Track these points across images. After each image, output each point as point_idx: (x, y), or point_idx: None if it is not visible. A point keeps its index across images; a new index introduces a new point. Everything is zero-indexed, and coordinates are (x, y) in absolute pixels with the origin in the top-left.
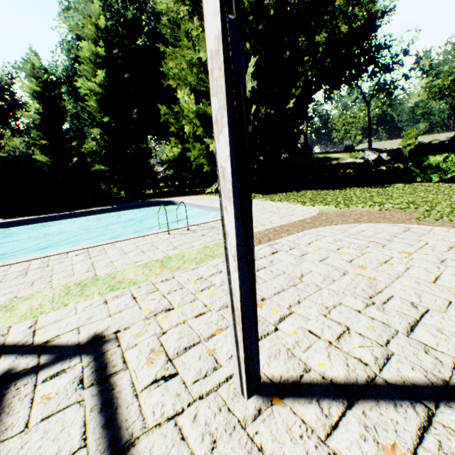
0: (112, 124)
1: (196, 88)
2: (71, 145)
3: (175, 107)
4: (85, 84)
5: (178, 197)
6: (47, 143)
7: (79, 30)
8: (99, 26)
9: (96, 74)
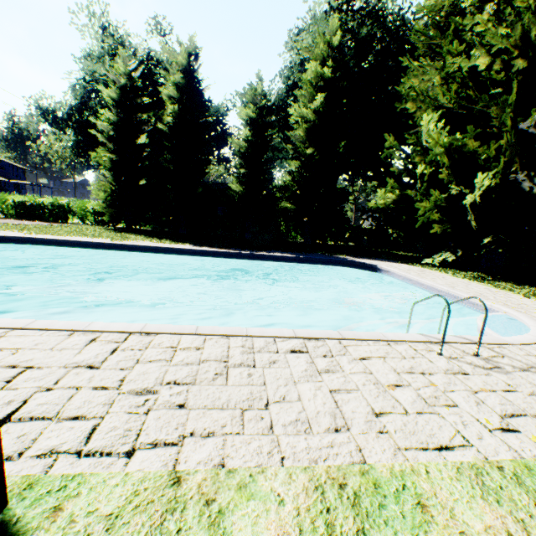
0: (314, 156)
1: (448, 112)
2: (265, 177)
3: (410, 138)
4: (298, 111)
5: (377, 261)
6: (245, 173)
7: (308, 52)
8: (331, 44)
9: (312, 99)
